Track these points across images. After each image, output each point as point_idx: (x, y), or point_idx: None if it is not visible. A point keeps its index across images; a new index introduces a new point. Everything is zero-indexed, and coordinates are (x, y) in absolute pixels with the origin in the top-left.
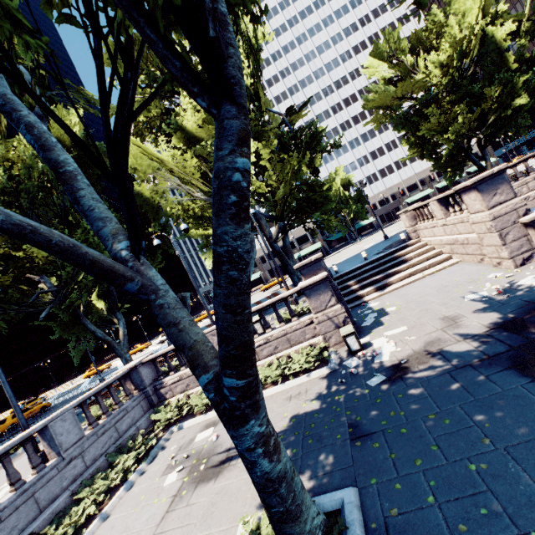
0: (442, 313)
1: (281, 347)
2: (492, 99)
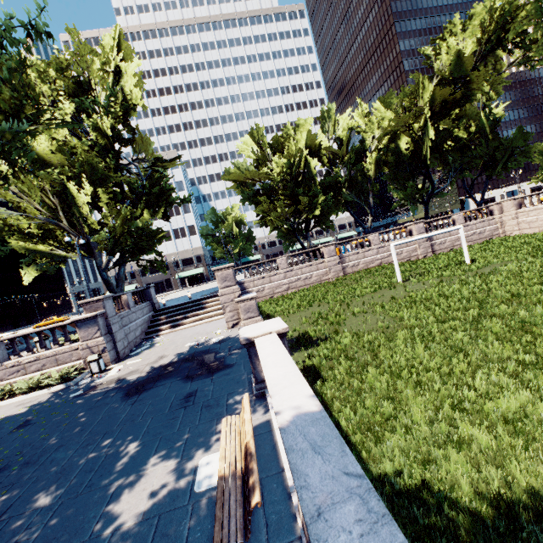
0: (166, 352)
1: (49, 365)
2: (304, 204)
